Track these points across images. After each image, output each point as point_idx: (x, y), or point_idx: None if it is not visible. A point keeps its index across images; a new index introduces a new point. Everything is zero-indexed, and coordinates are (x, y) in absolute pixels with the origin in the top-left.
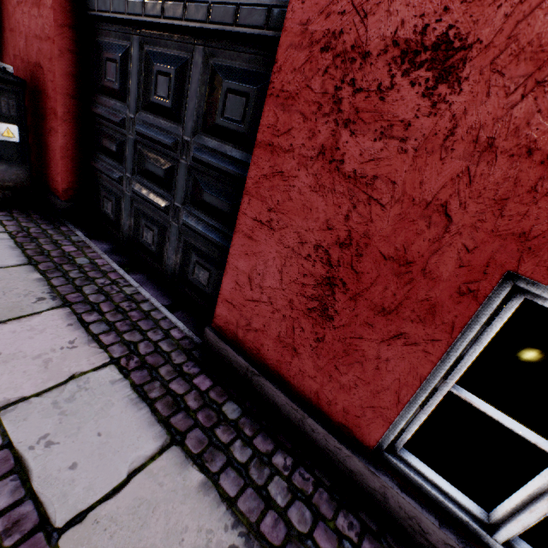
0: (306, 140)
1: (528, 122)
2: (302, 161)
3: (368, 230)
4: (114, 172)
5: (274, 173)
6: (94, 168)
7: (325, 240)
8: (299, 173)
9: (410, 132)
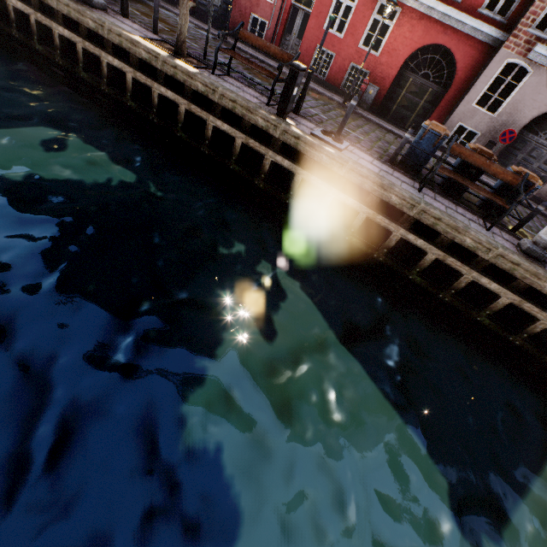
0: (238, 1)
1: (250, 1)
2: (238, 3)
3: (243, 11)
4: (205, 4)
5: (235, 5)
6: (199, 3)
7: (240, 12)
8: (237, 5)
9: (245, 1)
